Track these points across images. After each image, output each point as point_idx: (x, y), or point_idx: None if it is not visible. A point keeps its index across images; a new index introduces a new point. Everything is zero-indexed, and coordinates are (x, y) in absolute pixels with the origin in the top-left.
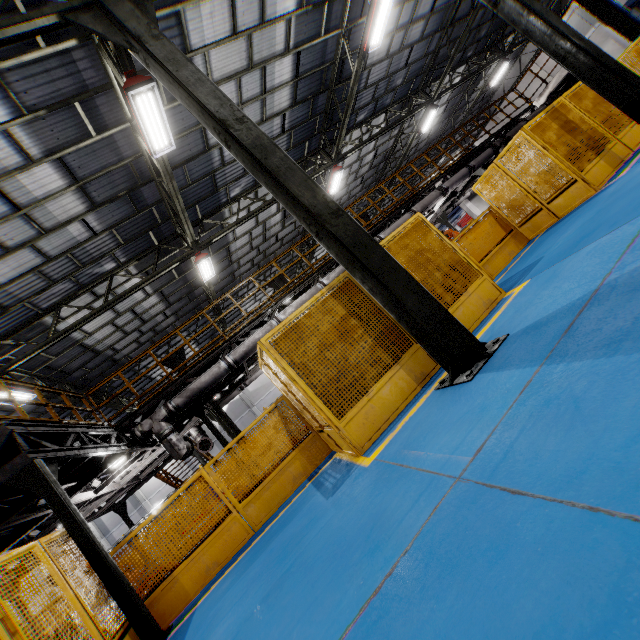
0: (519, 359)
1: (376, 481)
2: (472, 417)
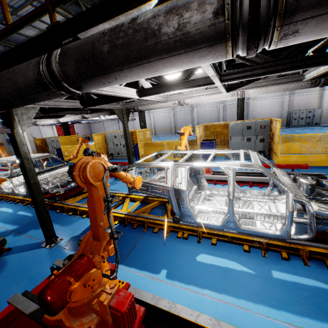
0: None
1: None
2: None
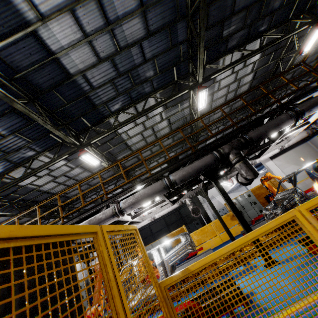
0: None
1: None
2: None
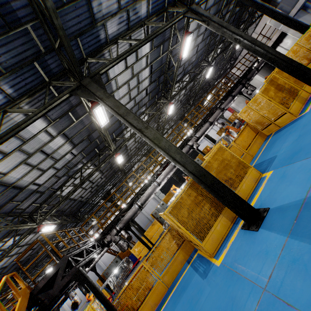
0: (277, 228)
1: (226, 277)
2: (263, 255)
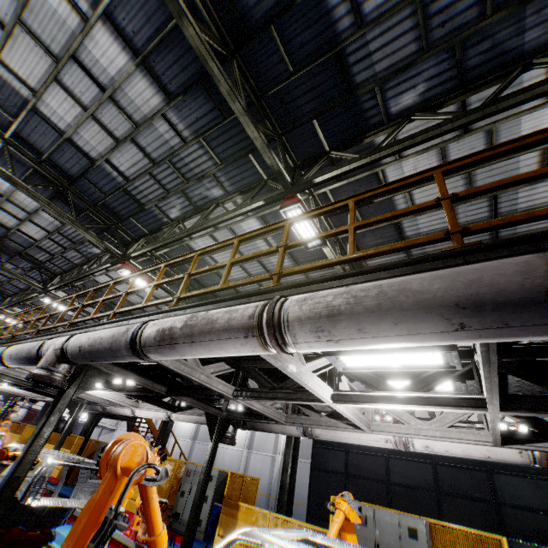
0: None
1: None
2: None
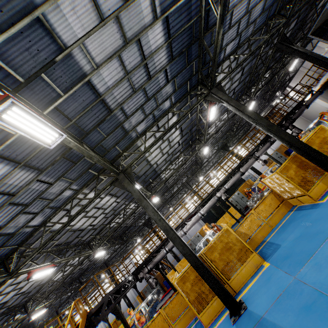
0: None
1: None
2: None
